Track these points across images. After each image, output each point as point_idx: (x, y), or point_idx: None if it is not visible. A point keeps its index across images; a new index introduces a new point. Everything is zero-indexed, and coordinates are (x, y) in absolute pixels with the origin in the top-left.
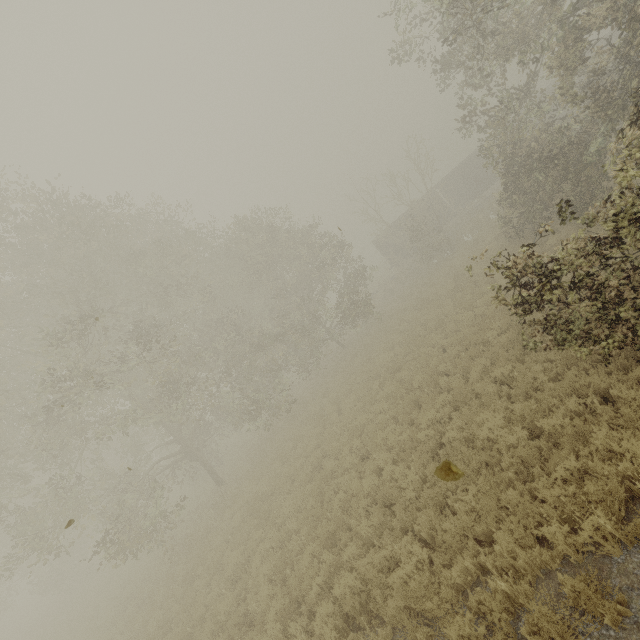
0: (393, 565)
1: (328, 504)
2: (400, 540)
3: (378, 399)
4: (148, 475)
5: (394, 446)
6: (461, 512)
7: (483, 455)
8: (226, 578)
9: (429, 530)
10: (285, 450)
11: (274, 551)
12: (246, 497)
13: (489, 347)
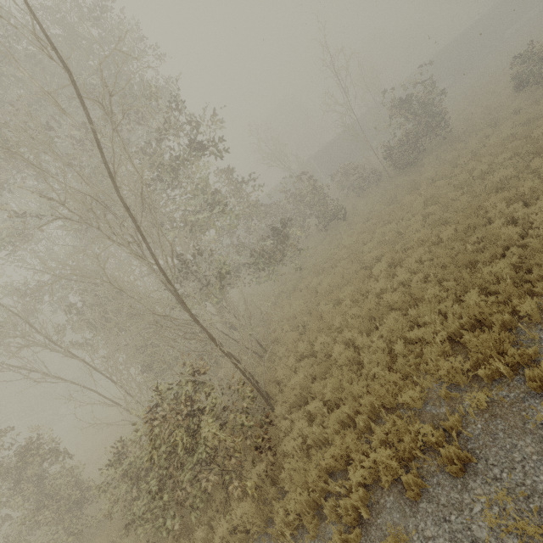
0: None
1: None
2: None
3: None
4: None
5: None
6: None
7: None
8: None
9: None
10: None
11: None
12: None
13: None
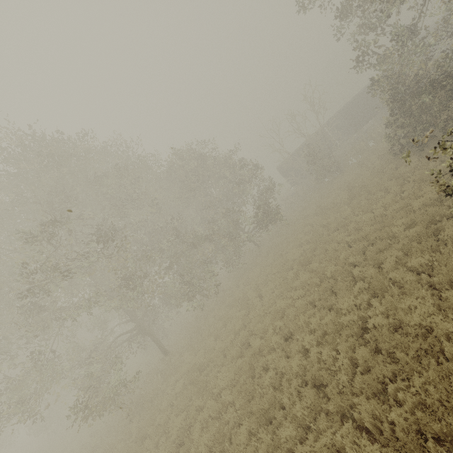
0: (334, 452)
1: (258, 380)
2: (338, 426)
3: (294, 287)
4: (110, 347)
5: (316, 329)
6: (408, 404)
7: (422, 343)
8: (171, 441)
9: (371, 419)
10: (217, 328)
11: (212, 421)
12: (186, 367)
13: (395, 241)
